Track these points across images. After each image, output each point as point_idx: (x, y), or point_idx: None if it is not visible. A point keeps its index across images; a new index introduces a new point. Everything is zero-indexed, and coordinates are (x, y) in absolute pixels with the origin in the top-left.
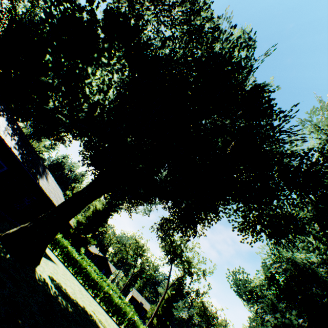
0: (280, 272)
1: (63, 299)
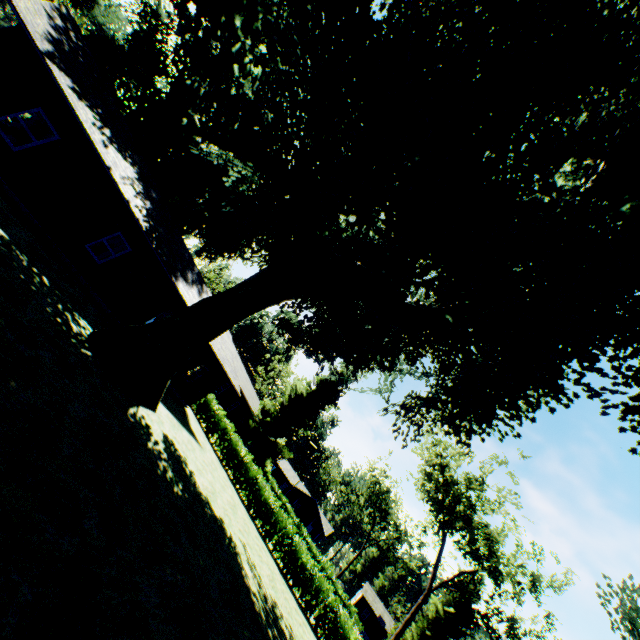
0: None
1: (172, 471)
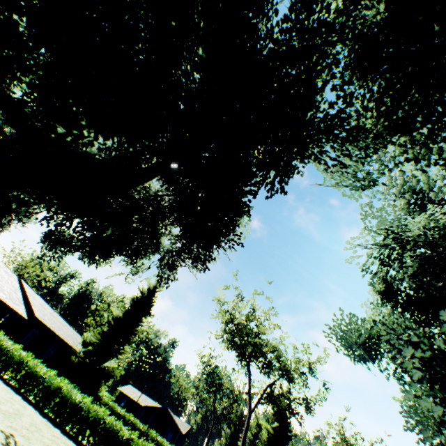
0: (395, 269)
1: None
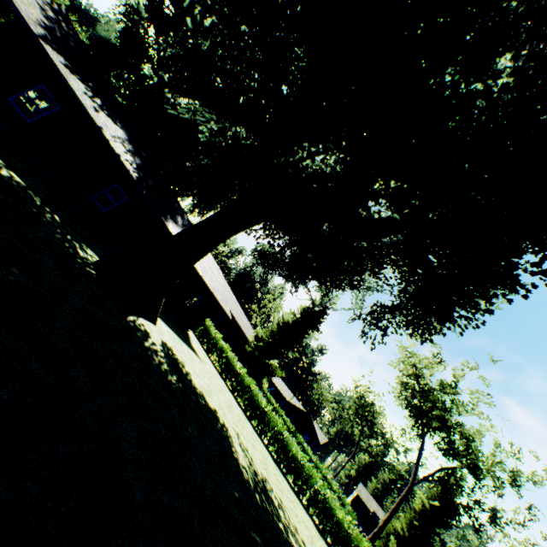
0: None
1: (168, 366)
